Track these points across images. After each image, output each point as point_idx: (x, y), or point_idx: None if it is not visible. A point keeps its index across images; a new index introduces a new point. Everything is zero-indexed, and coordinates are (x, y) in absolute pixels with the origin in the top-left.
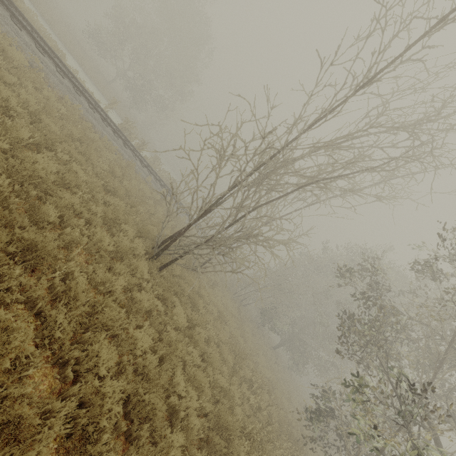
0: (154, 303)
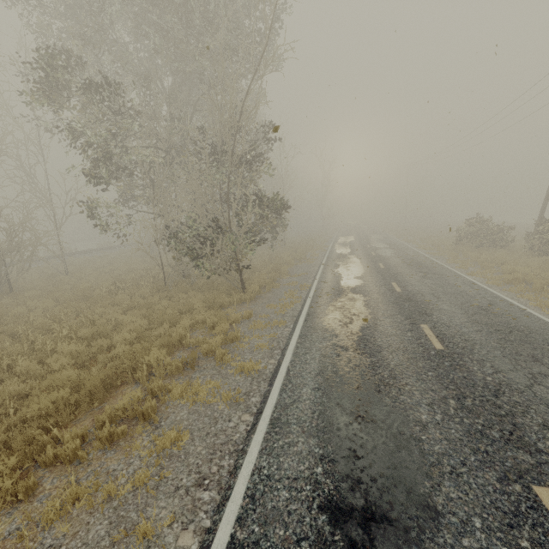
0: (6, 303)
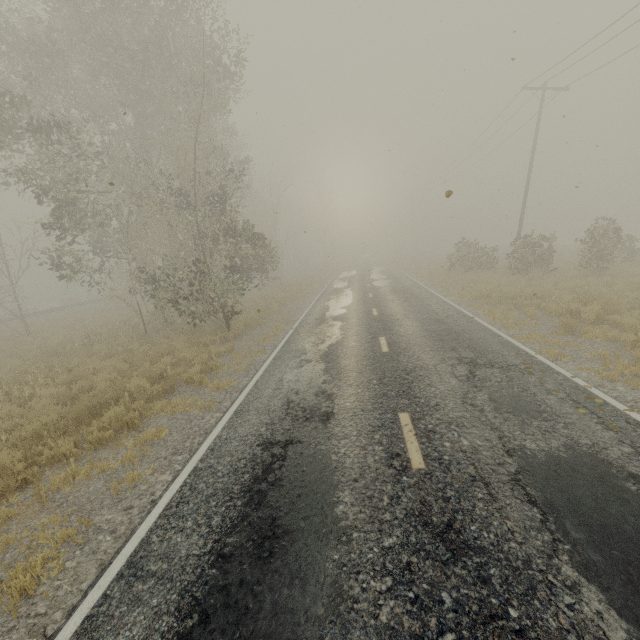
0: None
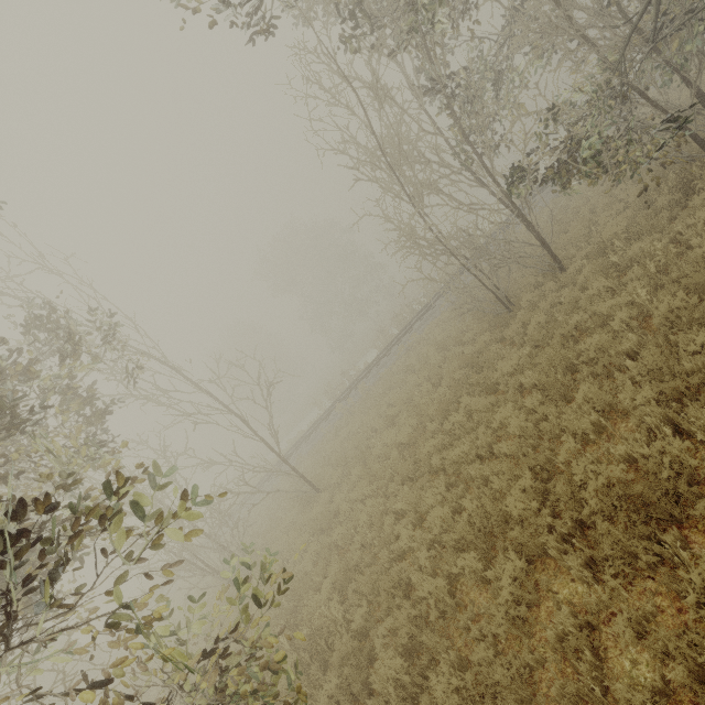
0: None
